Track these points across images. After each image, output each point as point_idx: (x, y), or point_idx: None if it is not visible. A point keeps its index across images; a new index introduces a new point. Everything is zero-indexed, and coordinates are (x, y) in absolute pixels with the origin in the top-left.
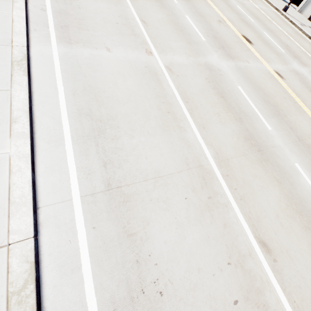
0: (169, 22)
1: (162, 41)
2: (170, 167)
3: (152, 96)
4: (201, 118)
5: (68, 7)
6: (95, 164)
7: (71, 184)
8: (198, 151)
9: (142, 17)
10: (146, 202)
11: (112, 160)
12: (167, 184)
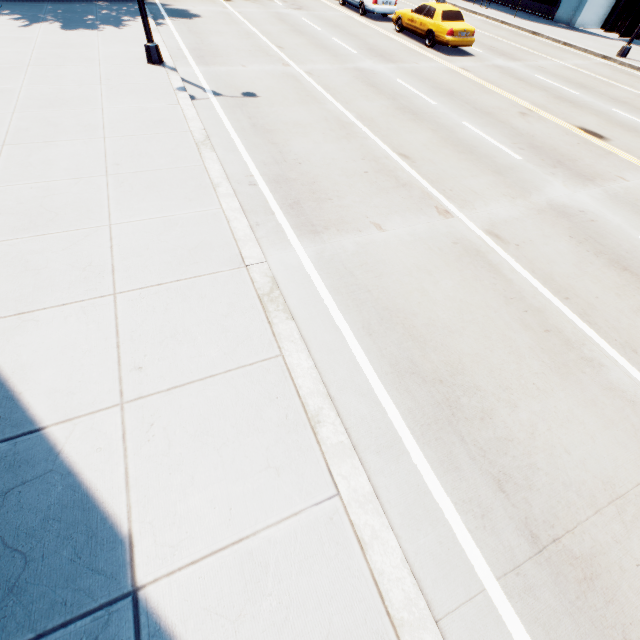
0: (444, 143)
1: (452, 182)
2: (628, 467)
3: (499, 302)
4: (615, 329)
5: (283, 168)
6: (481, 488)
7: (463, 548)
8: None
9: (398, 149)
10: (632, 574)
11: (508, 471)
12: None
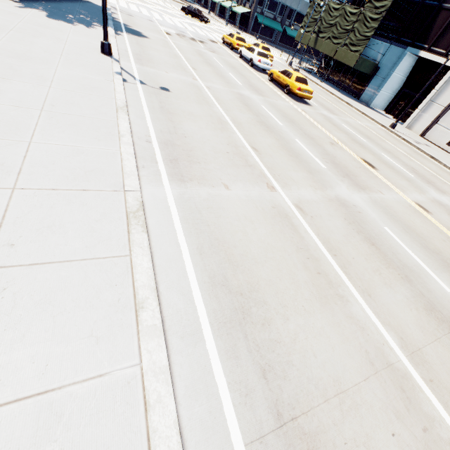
0: (281, 148)
1: (281, 171)
2: (352, 371)
3: (292, 249)
4: (360, 280)
5: (173, 137)
6: (250, 374)
7: (226, 418)
8: (377, 337)
9: (252, 144)
10: (340, 449)
11: (272, 364)
12: (358, 406)
